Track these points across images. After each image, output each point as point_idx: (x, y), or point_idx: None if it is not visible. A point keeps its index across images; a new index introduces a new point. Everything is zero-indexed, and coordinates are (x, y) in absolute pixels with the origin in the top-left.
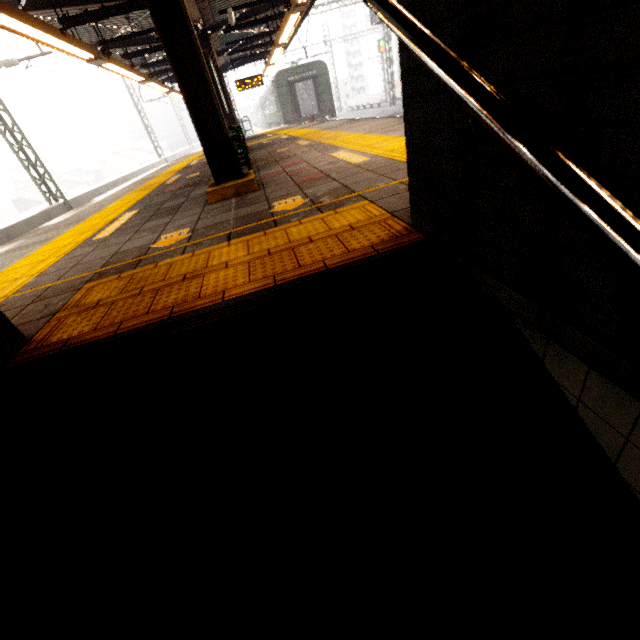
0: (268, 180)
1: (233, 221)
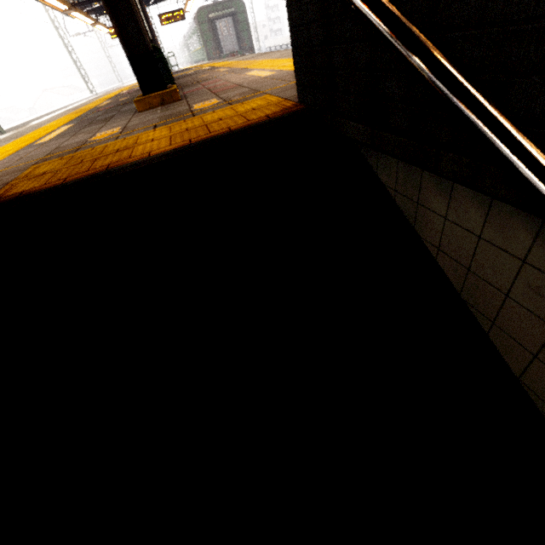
0: (190, 94)
1: (158, 118)
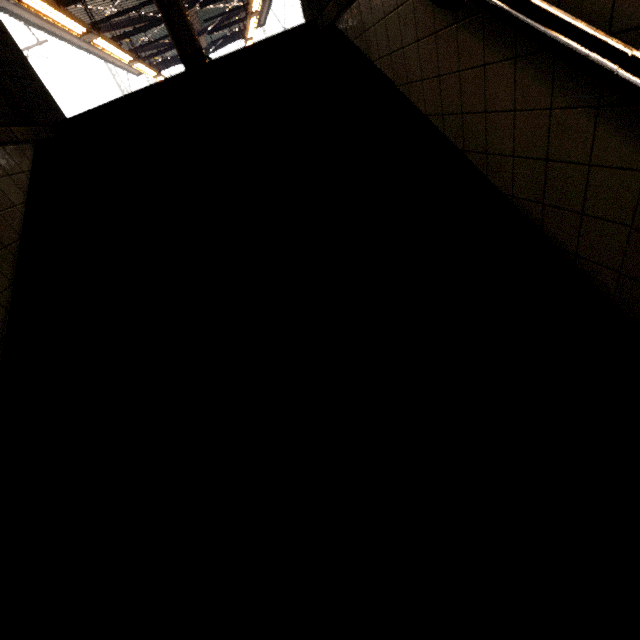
0: None
1: None
